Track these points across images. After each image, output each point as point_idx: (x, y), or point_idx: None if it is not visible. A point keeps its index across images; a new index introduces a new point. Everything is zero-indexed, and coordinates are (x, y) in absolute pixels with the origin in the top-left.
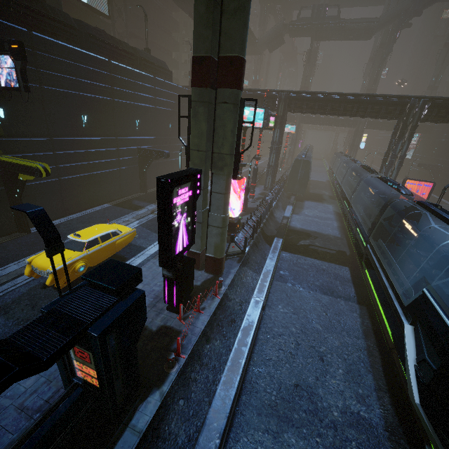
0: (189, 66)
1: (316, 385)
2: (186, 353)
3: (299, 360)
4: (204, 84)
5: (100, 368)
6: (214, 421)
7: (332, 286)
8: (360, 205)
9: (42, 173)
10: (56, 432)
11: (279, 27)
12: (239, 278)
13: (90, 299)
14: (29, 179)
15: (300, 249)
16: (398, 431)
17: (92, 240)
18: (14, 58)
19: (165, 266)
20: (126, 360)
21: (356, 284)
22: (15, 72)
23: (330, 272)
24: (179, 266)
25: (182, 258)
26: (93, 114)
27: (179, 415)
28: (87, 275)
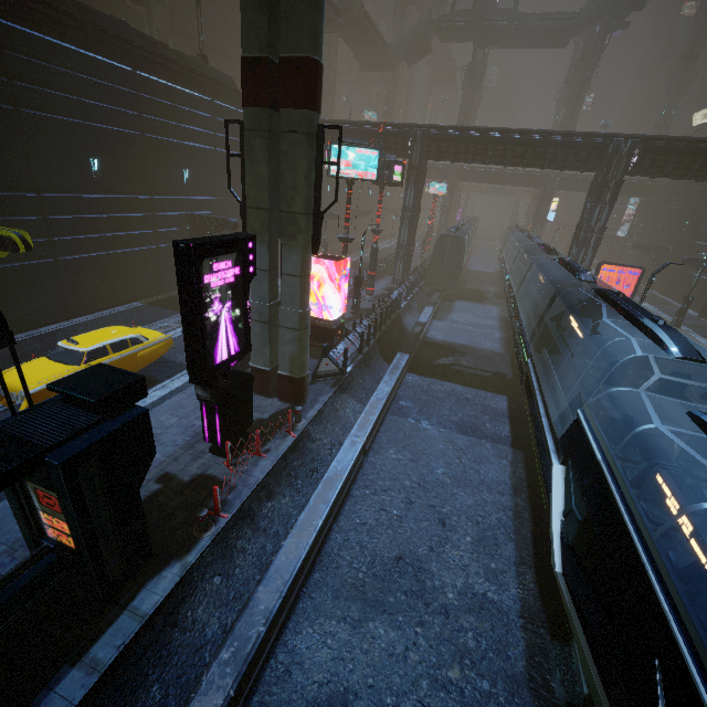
0: None
1: (428, 558)
2: (231, 511)
3: (409, 524)
4: (260, 102)
5: (71, 517)
6: (261, 604)
7: (477, 423)
8: (532, 304)
9: (18, 246)
10: (7, 611)
11: (423, 26)
12: (332, 410)
13: (58, 418)
14: None
15: (437, 370)
16: (539, 618)
17: (98, 350)
18: None
19: (198, 381)
20: (121, 512)
21: (514, 420)
22: None
23: (476, 403)
24: (224, 384)
25: (228, 371)
26: (110, 158)
27: (213, 598)
28: (56, 383)
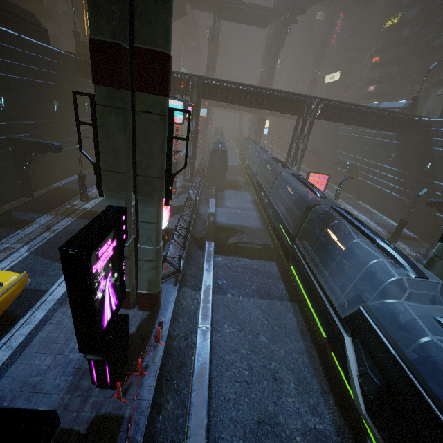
0: (70, 20)
1: (276, 413)
2: None
3: (256, 388)
4: (114, 83)
5: None
6: None
7: (267, 287)
8: (278, 199)
9: None
10: None
11: None
12: (179, 305)
13: None
14: None
15: (231, 249)
16: (346, 431)
17: None
18: None
19: (89, 351)
20: None
21: (285, 279)
22: None
23: (261, 271)
24: (110, 338)
25: (113, 327)
26: None
27: None
28: None
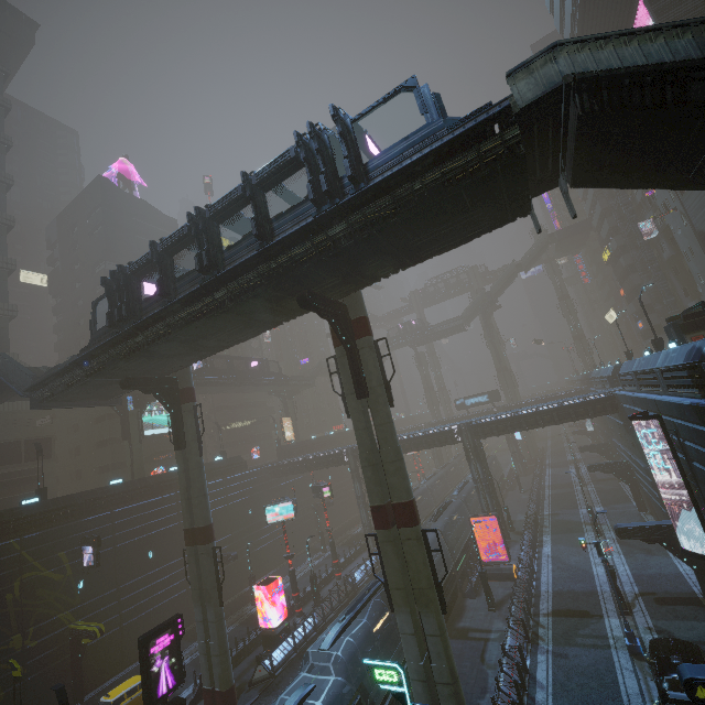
0: None
1: None
2: None
3: None
4: (191, 544)
5: None
6: None
7: None
8: None
9: (97, 634)
10: None
11: None
12: None
13: None
14: (89, 641)
15: None
16: None
17: (121, 697)
18: (94, 547)
19: None
20: None
21: None
22: (93, 555)
23: None
24: None
25: (166, 700)
26: (160, 545)
27: None
28: None
